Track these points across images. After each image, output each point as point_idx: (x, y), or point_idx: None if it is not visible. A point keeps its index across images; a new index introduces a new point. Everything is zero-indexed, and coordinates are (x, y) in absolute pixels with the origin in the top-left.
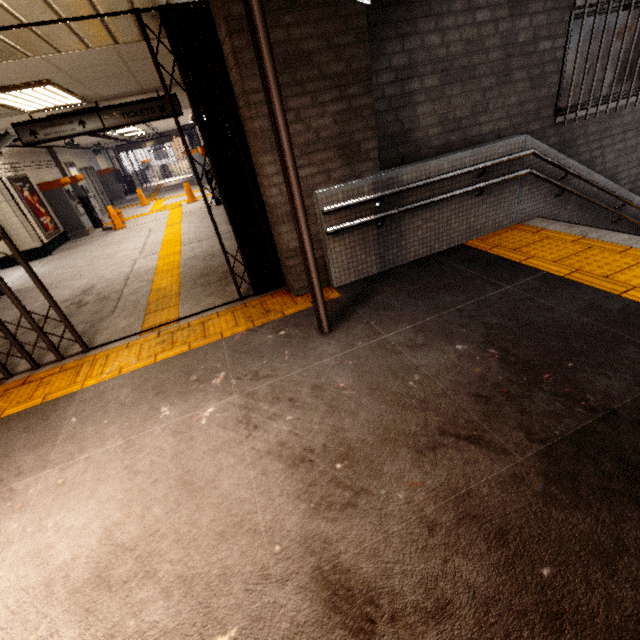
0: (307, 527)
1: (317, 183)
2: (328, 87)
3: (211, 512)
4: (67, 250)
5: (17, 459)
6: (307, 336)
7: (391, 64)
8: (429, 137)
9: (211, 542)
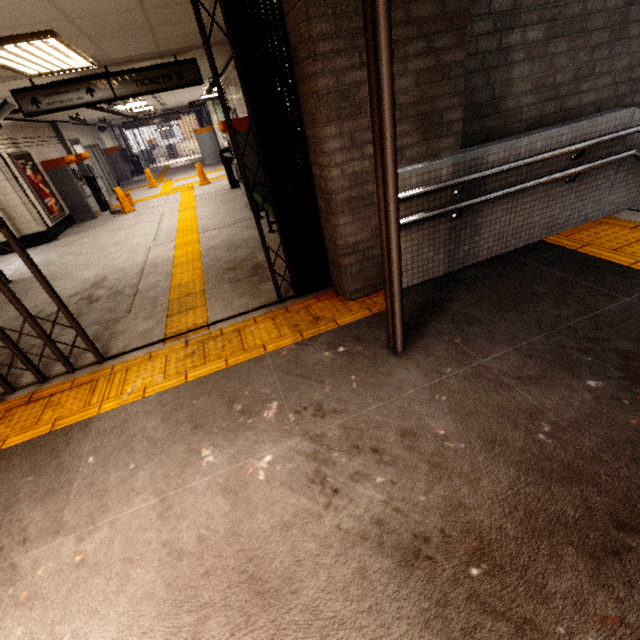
0: None
1: None
2: (414, 35)
3: (297, 639)
4: (73, 235)
5: (21, 516)
6: (375, 355)
7: (491, 8)
8: (521, 107)
9: None
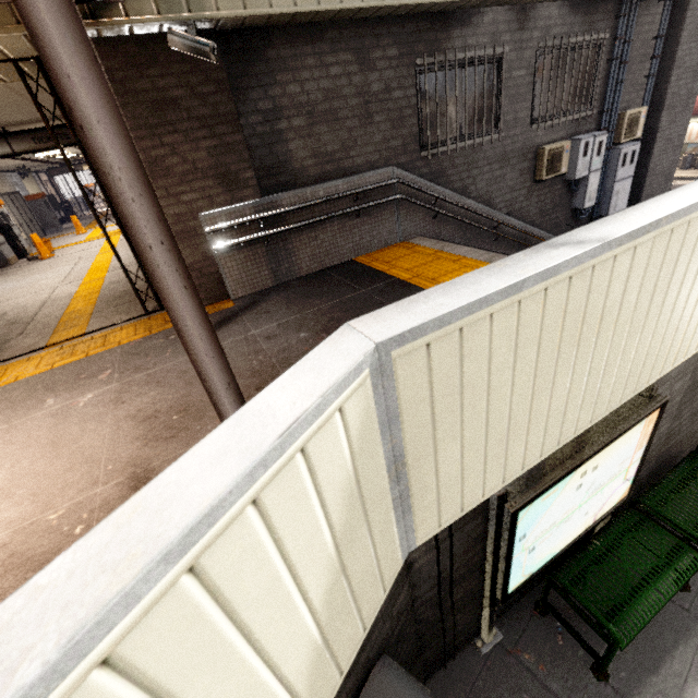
0: (136, 453)
1: (201, 207)
2: (199, 127)
3: (68, 456)
4: None
5: None
6: None
7: (258, 108)
8: (306, 168)
9: (62, 472)
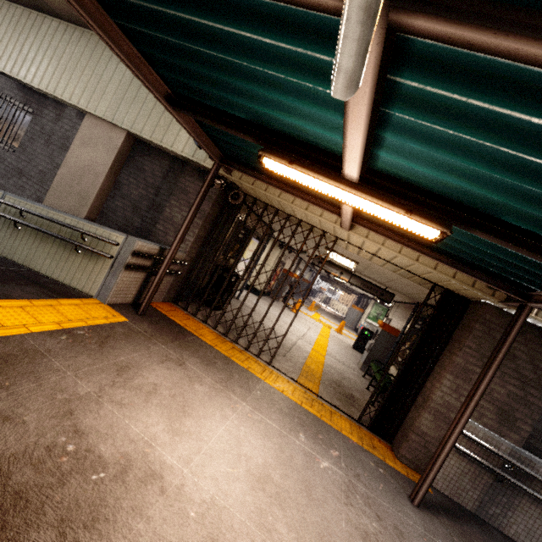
0: None
1: None
2: (516, 377)
3: (317, 517)
4: (267, 301)
5: (234, 384)
6: (399, 491)
7: None
8: None
9: (314, 532)
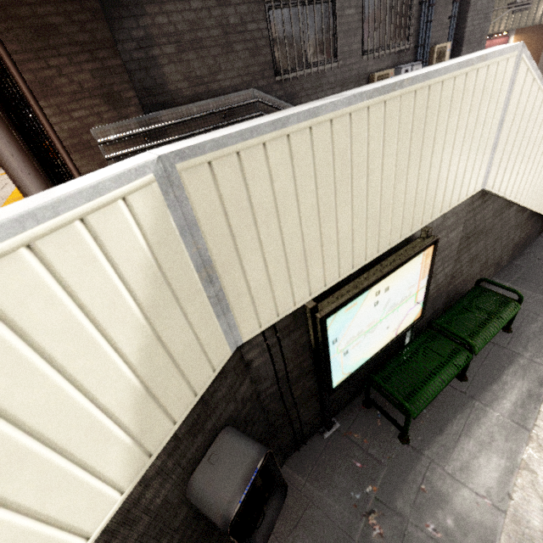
0: None
1: (92, 122)
2: (80, 51)
3: None
4: None
5: None
6: None
7: (132, 36)
8: (180, 90)
9: None
